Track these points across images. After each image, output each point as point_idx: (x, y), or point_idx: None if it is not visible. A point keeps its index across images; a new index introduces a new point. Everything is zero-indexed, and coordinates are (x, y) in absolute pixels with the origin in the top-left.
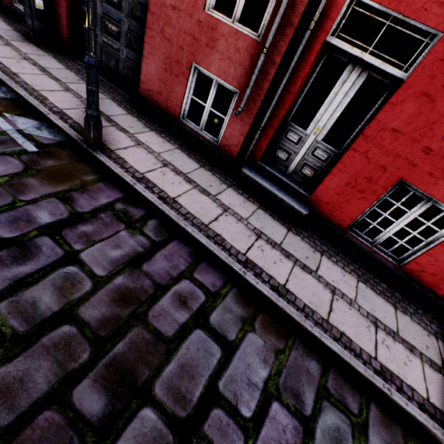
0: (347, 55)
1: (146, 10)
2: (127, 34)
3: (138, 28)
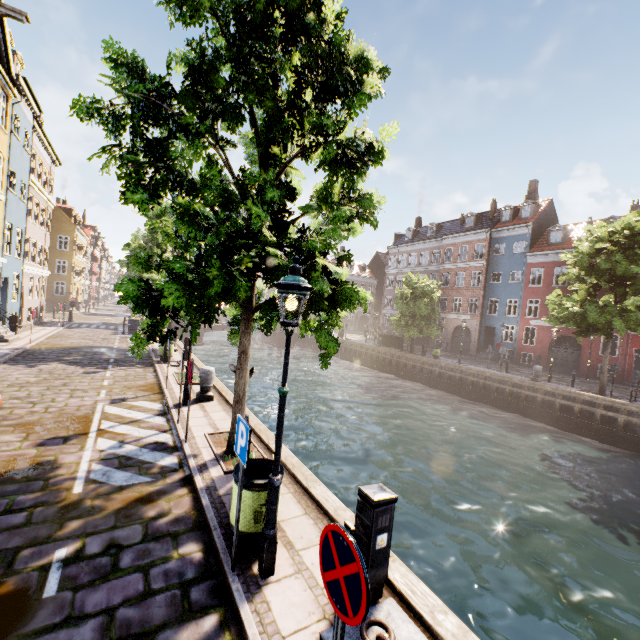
0: (639, 356)
1: (577, 357)
2: (570, 362)
3: (574, 360)
